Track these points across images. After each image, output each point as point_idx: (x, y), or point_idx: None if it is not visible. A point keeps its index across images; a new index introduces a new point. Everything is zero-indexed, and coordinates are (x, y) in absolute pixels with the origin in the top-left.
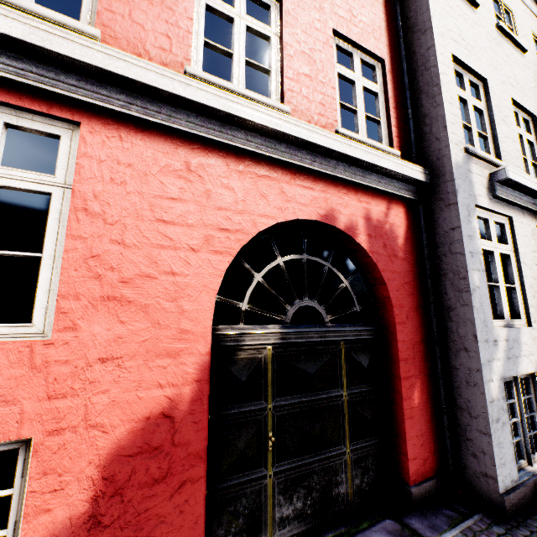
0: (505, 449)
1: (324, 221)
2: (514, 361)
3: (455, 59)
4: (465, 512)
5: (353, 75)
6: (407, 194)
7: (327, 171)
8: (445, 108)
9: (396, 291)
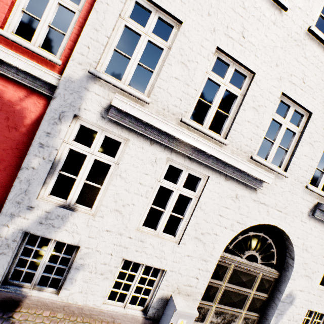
0: None
1: None
2: (49, 227)
3: None
4: None
5: None
6: (47, 92)
7: None
8: (83, 32)
9: (3, 150)
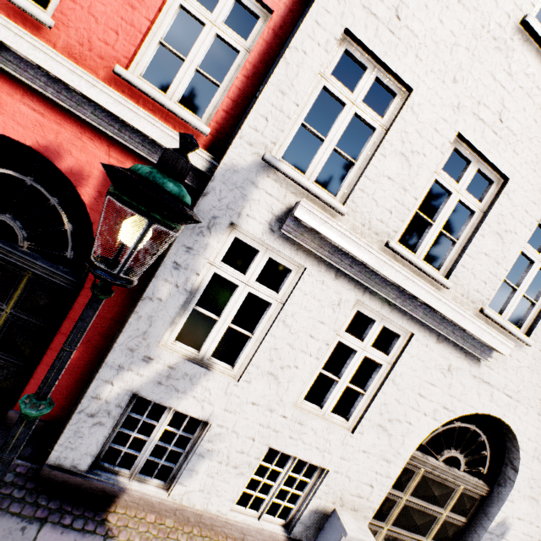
0: (85, 441)
1: (41, 152)
2: (170, 391)
3: (356, 39)
4: (24, 454)
5: (207, 16)
6: None
7: (65, 104)
8: (263, 94)
9: None
